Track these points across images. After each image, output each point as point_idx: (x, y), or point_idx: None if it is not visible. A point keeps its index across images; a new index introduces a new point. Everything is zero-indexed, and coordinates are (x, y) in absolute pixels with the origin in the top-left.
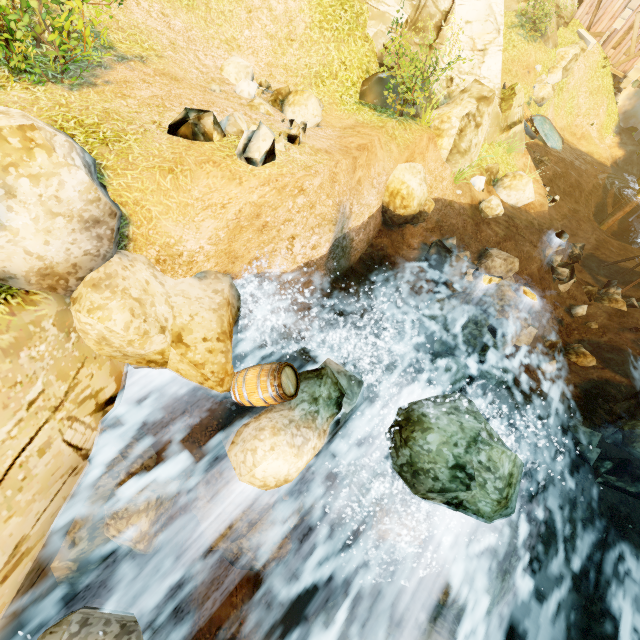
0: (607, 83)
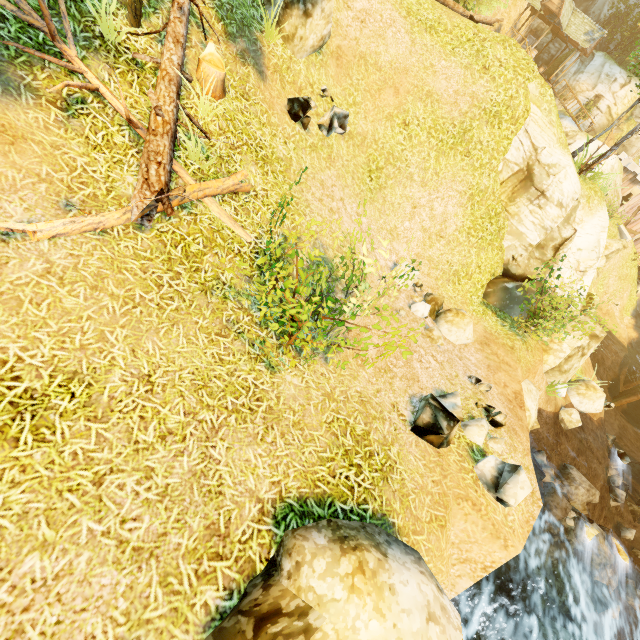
0: (633, 273)
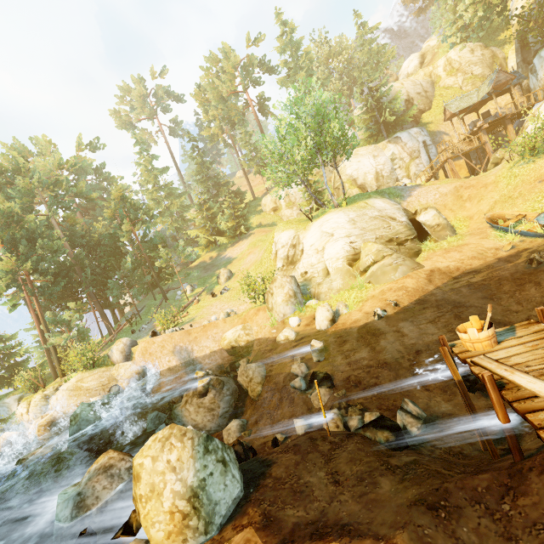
0: None
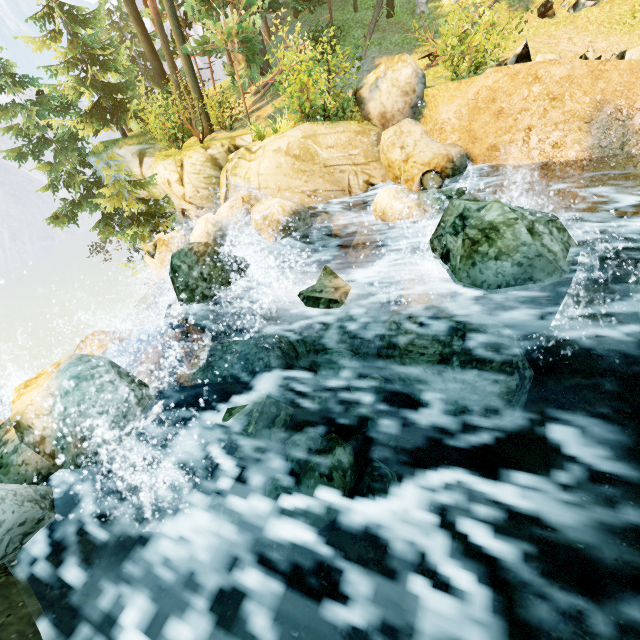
0: None
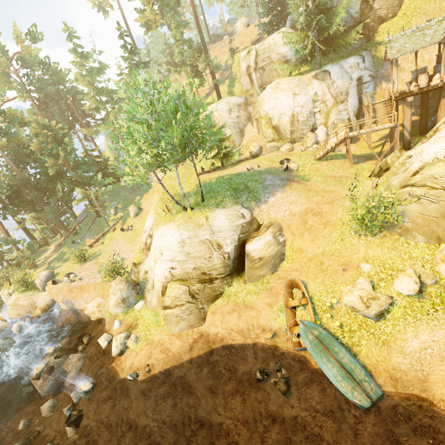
0: None
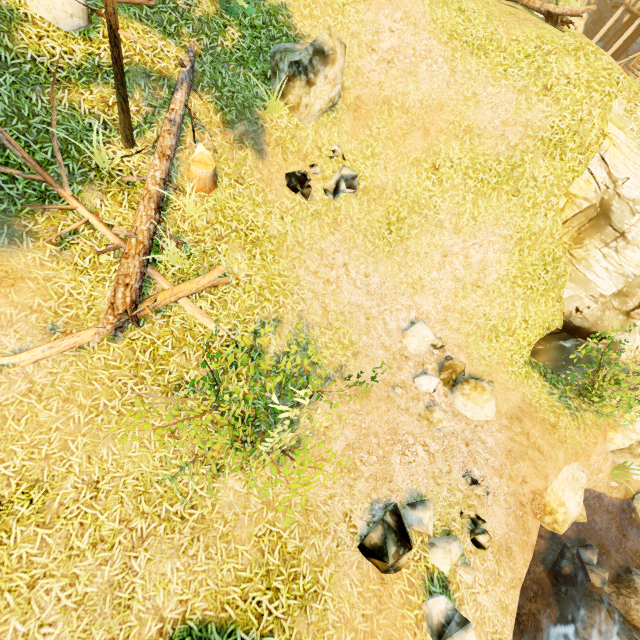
0: None
